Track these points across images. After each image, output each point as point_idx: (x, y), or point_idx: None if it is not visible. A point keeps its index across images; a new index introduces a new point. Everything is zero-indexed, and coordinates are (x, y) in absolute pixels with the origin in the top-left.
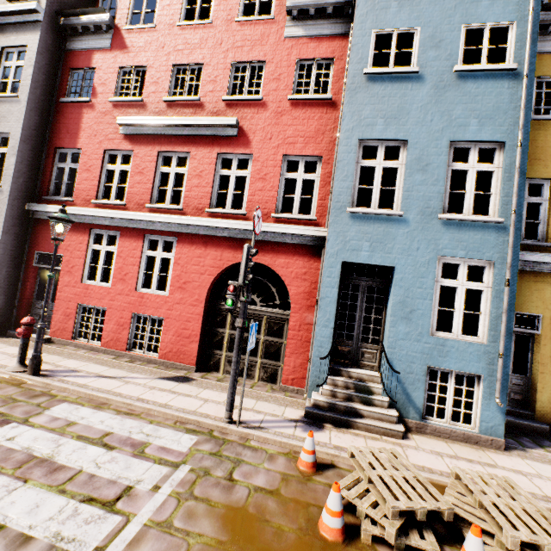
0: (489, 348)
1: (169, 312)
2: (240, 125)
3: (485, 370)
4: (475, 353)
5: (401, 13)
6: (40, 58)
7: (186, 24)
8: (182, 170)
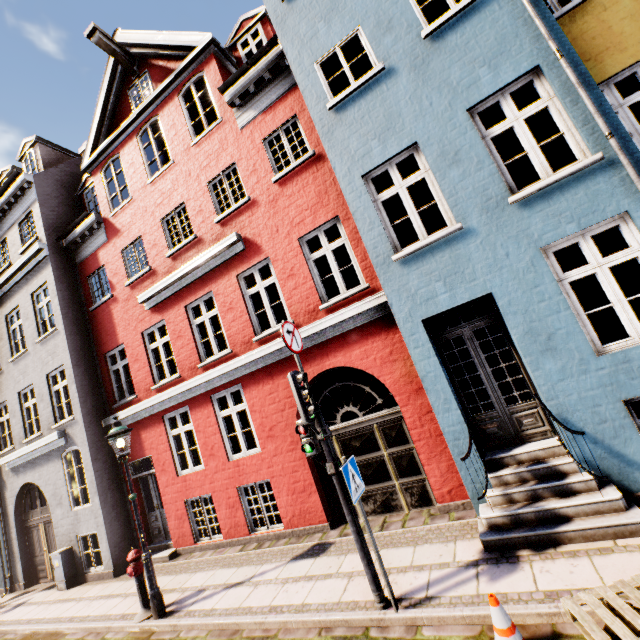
0: None
1: (270, 469)
2: (243, 236)
3: None
4: None
5: (332, 27)
6: (59, 286)
7: (154, 178)
8: (213, 313)
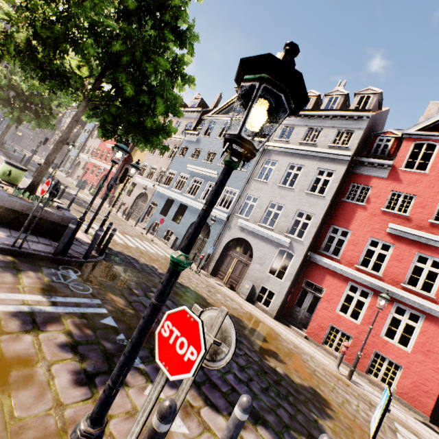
0: None
1: (408, 364)
2: None
3: None
4: None
5: None
6: (341, 178)
7: None
8: (435, 270)
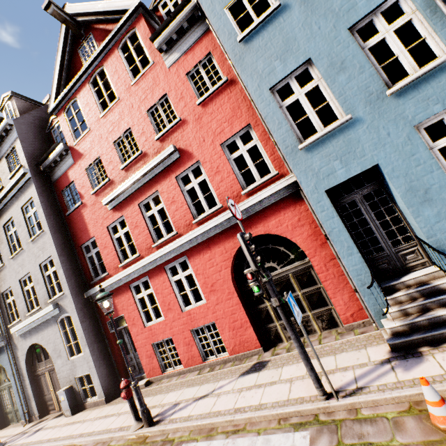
0: None
1: (214, 314)
2: (177, 147)
3: None
4: None
5: None
6: (42, 199)
7: (105, 112)
8: (160, 206)
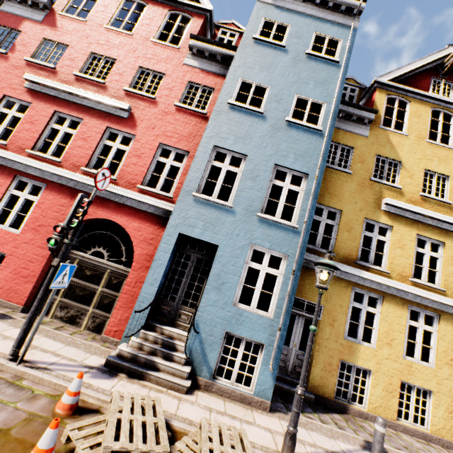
0: (273, 322)
1: (14, 249)
2: (132, 111)
3: (267, 340)
4: (263, 325)
5: (260, 74)
6: None
7: (112, 28)
8: (71, 131)
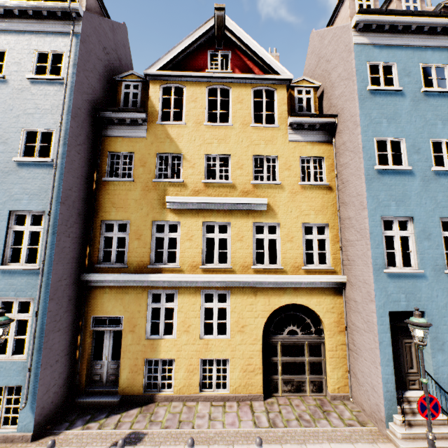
0: (27, 363)
1: None
2: None
3: (23, 381)
4: (18, 369)
5: None
6: None
7: None
8: None
